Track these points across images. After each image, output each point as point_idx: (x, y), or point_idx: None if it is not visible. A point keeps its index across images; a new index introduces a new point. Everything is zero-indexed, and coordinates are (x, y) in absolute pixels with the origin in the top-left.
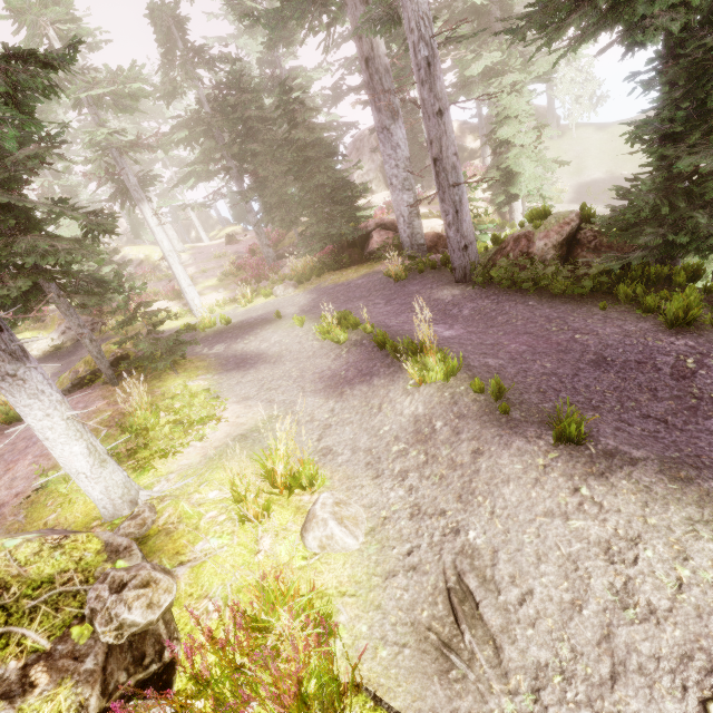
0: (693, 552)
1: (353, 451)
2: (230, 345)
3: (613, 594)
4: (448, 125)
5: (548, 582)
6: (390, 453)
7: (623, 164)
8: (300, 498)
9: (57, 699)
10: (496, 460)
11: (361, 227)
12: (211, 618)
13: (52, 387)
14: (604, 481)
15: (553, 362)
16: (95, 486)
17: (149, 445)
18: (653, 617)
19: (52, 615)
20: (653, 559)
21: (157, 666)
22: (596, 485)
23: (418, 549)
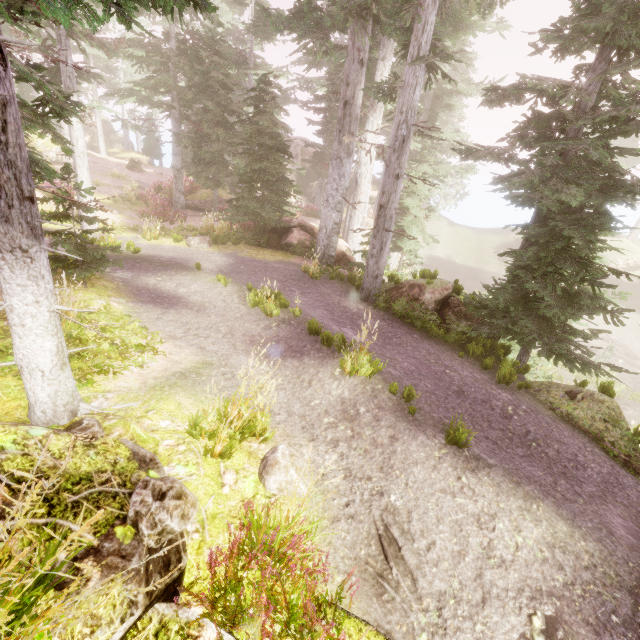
0: (523, 527)
1: (289, 414)
2: (138, 276)
3: (482, 549)
4: (399, 187)
5: (445, 537)
6: (322, 423)
7: (457, 254)
8: (249, 444)
9: (111, 593)
10: (408, 446)
11: (285, 220)
12: (192, 538)
13: (50, 274)
14: (475, 475)
15: (432, 384)
16: (46, 387)
17: (86, 357)
18: (504, 565)
19: (95, 513)
20: (503, 529)
21: (178, 573)
22: (471, 477)
23: (353, 503)
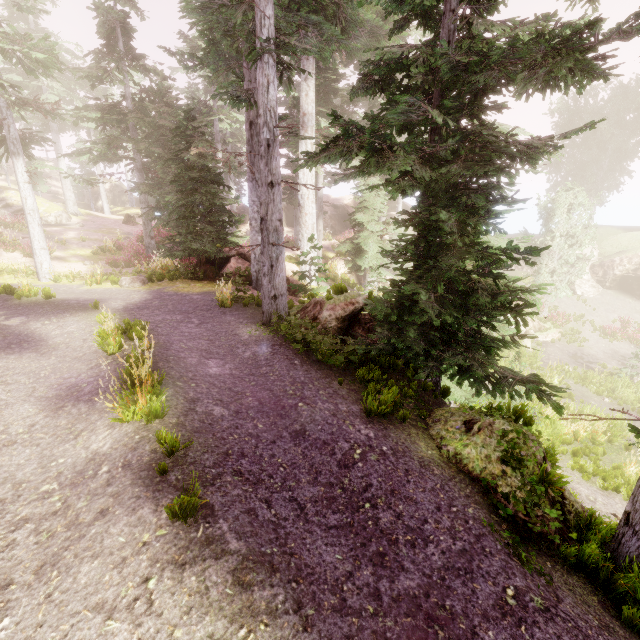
0: None
1: (4, 481)
2: (28, 321)
3: None
4: (277, 196)
5: None
6: (35, 493)
7: None
8: None
9: None
10: (109, 527)
11: (225, 250)
12: None
13: None
14: (178, 574)
15: (266, 424)
16: None
17: None
18: None
19: None
20: None
21: None
22: (168, 577)
23: None
